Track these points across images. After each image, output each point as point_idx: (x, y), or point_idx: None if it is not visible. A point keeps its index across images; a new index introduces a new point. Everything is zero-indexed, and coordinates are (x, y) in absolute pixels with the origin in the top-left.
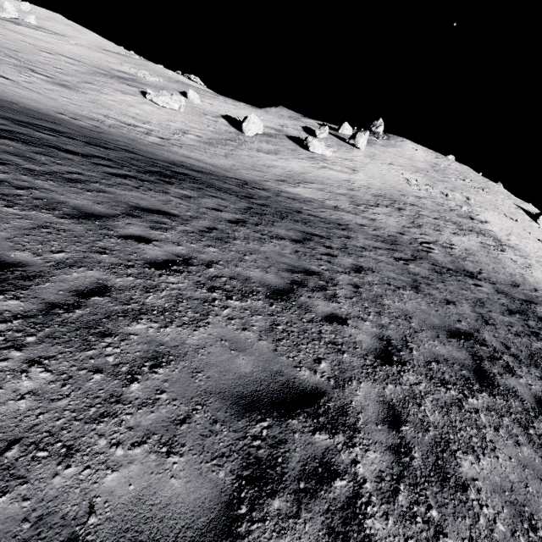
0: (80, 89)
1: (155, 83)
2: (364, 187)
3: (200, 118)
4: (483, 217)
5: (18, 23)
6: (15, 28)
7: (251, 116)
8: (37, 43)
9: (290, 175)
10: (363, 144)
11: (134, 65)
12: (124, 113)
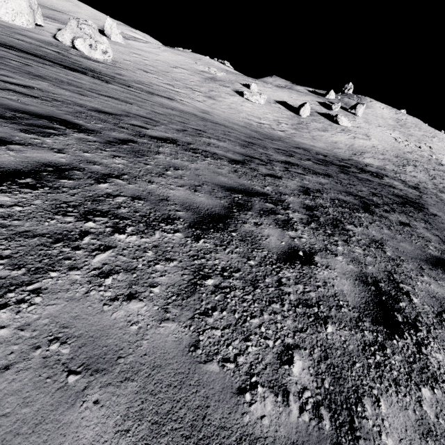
0: (215, 98)
1: (224, 78)
2: (385, 151)
3: (272, 107)
4: None
5: (125, 37)
6: (133, 44)
7: (306, 104)
8: (159, 58)
9: (350, 148)
10: (361, 113)
11: (199, 62)
12: (247, 114)
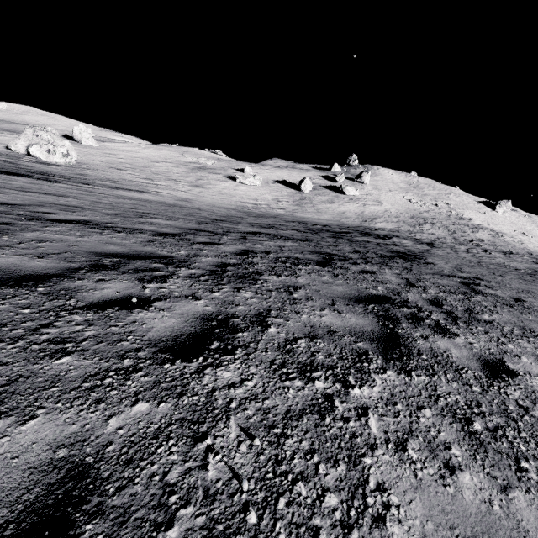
0: (204, 186)
1: (215, 166)
2: (399, 213)
3: (270, 187)
4: (466, 215)
5: (100, 140)
6: (109, 146)
7: (306, 179)
8: (138, 156)
9: (361, 216)
10: (368, 180)
11: (187, 154)
12: (241, 197)
